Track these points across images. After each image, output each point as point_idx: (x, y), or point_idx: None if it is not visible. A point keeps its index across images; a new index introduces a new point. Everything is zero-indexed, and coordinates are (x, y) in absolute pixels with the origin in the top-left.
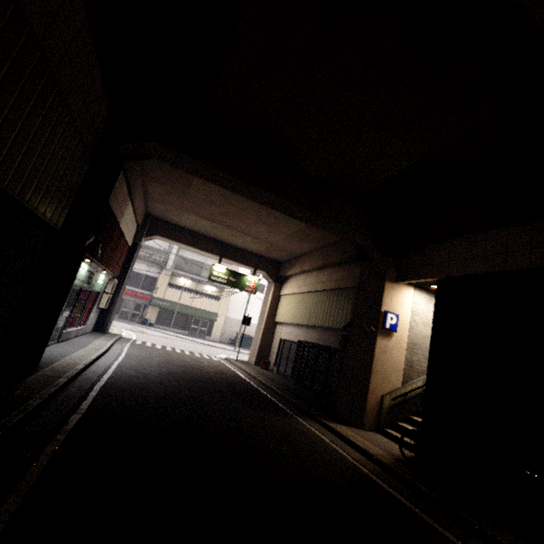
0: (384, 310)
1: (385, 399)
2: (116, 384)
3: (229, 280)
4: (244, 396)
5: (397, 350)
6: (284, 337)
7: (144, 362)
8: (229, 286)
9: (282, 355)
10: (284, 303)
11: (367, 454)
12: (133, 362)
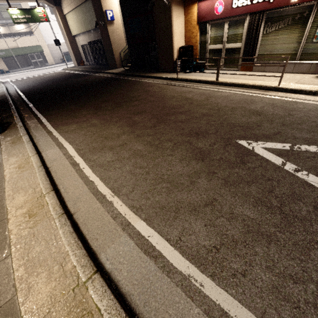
0: (104, 10)
1: (121, 53)
2: (24, 90)
3: (27, 18)
4: (73, 77)
5: (118, 29)
6: (82, 44)
7: (26, 84)
8: (30, 22)
9: (86, 54)
10: (69, 21)
11: (113, 73)
12: (22, 85)
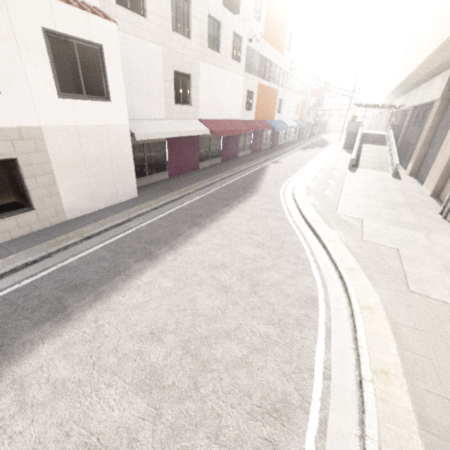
0: None
1: None
2: None
3: None
4: None
5: None
6: None
7: None
8: None
9: None
10: None
11: None
12: None
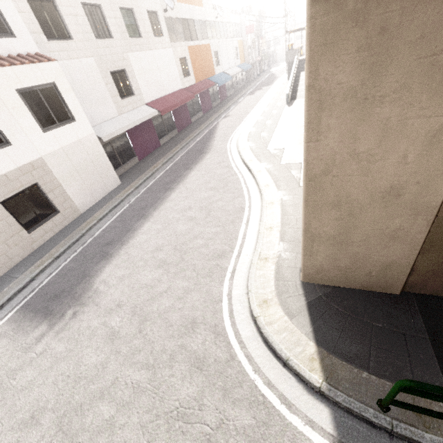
0: None
1: None
2: None
3: None
4: None
5: None
6: None
7: None
8: None
9: None
10: None
11: None
12: None
